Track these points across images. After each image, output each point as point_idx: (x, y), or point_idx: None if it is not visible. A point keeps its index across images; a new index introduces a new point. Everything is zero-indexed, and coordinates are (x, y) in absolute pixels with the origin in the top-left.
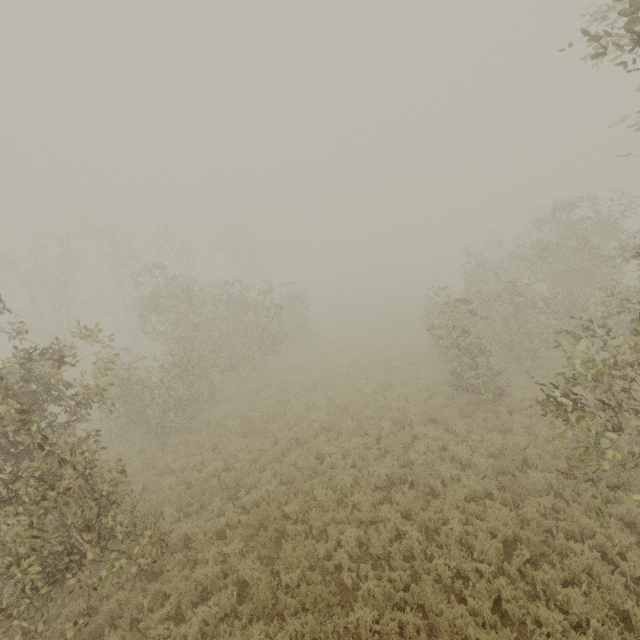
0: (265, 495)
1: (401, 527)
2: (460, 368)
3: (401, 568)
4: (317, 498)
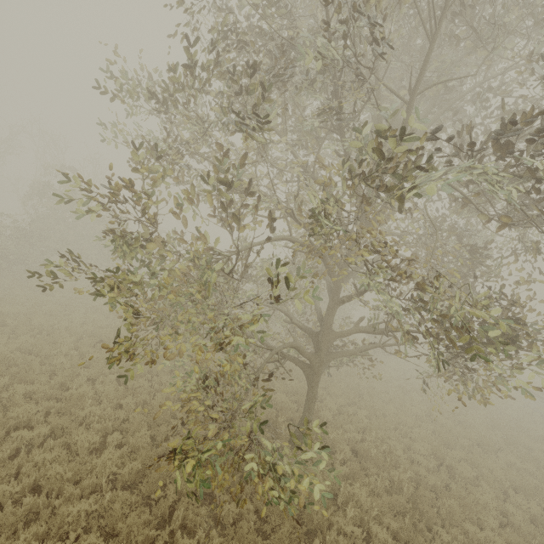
0: (5, 313)
1: (62, 346)
2: None
3: (42, 363)
4: (33, 322)
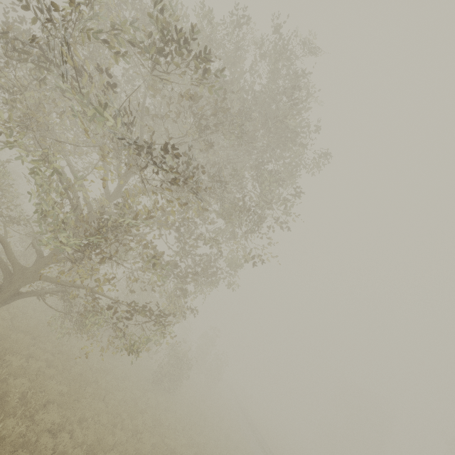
0: None
1: None
2: None
3: None
4: None
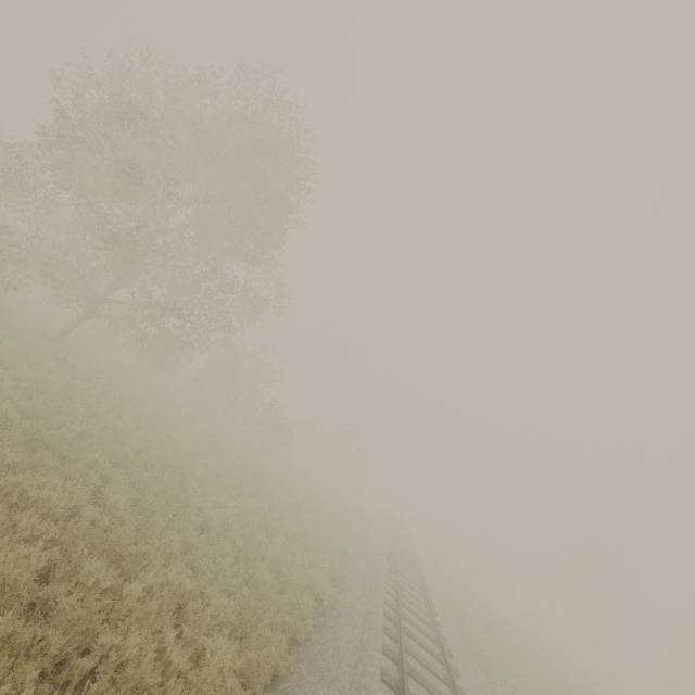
0: None
1: None
2: None
3: None
4: None
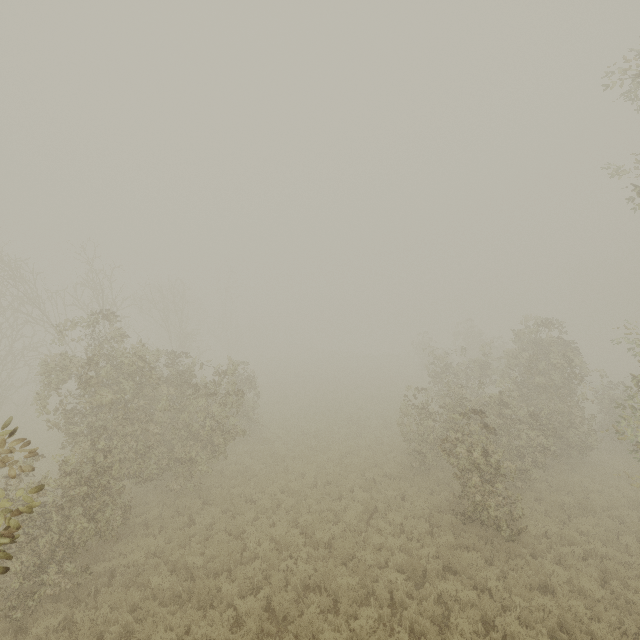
0: None
1: None
2: (480, 496)
3: None
4: None
